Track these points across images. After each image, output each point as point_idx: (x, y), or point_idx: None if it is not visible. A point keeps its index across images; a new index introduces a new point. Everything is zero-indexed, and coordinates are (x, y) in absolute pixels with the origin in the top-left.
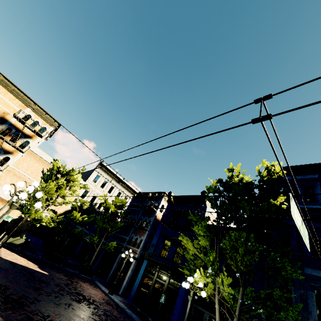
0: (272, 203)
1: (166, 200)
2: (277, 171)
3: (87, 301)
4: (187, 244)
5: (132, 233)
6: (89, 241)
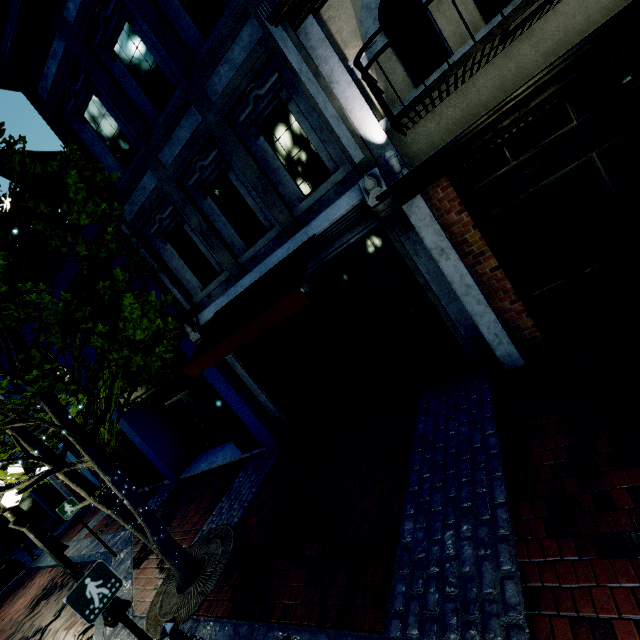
0: None
1: None
2: None
3: None
4: None
5: None
6: None
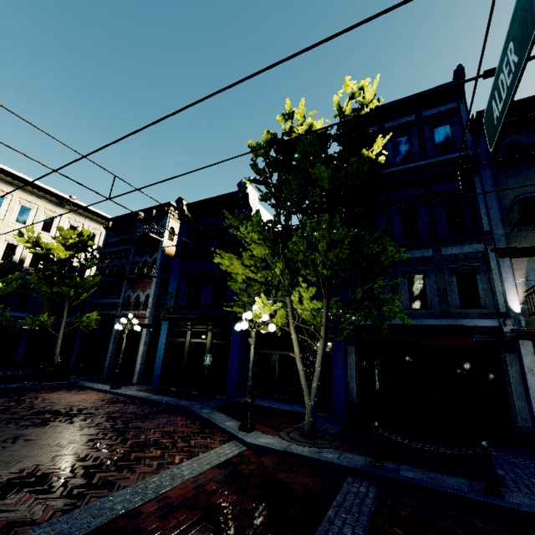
0: (366, 156)
1: (176, 219)
2: (369, 100)
3: (63, 416)
4: (231, 266)
5: (127, 291)
6: (38, 329)
